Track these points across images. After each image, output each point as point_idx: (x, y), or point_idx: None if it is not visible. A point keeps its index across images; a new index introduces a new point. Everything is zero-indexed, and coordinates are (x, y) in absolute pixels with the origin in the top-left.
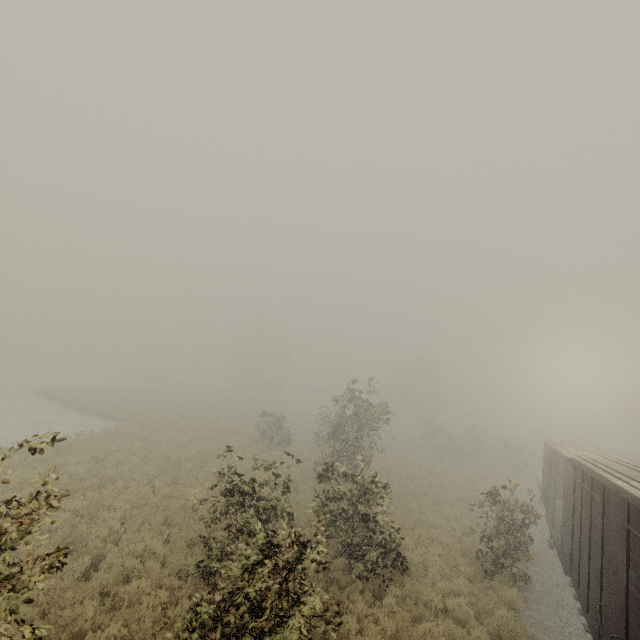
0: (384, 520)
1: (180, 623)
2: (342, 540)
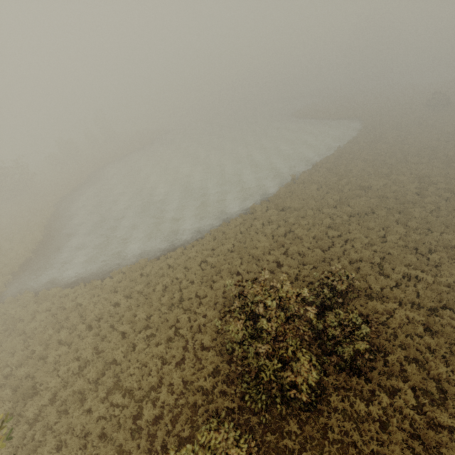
0: None
1: None
2: None
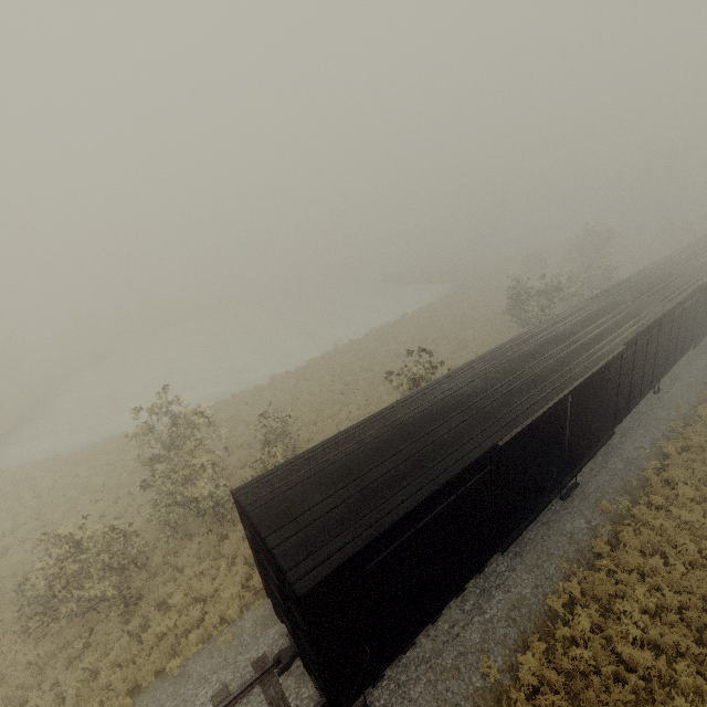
0: (615, 278)
1: (562, 304)
2: (599, 287)
